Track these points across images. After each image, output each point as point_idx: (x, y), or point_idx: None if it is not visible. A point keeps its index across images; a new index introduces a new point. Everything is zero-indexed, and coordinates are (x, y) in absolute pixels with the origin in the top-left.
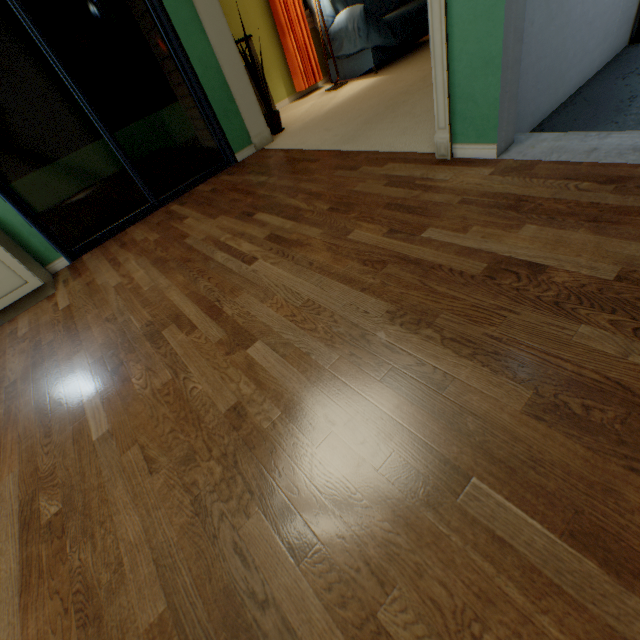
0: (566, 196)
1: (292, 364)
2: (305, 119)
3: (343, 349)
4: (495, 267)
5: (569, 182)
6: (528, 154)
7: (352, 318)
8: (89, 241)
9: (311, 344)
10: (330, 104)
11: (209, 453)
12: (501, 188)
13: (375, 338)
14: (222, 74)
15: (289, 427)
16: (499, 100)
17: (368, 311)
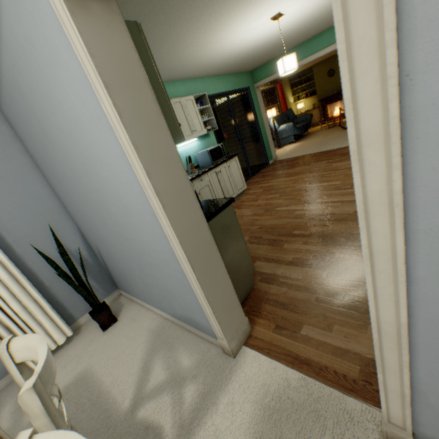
0: None
1: None
2: (281, 154)
3: None
4: None
5: None
6: None
7: None
8: None
9: None
10: (287, 150)
11: None
12: None
13: None
14: (267, 137)
15: None
16: None
17: None
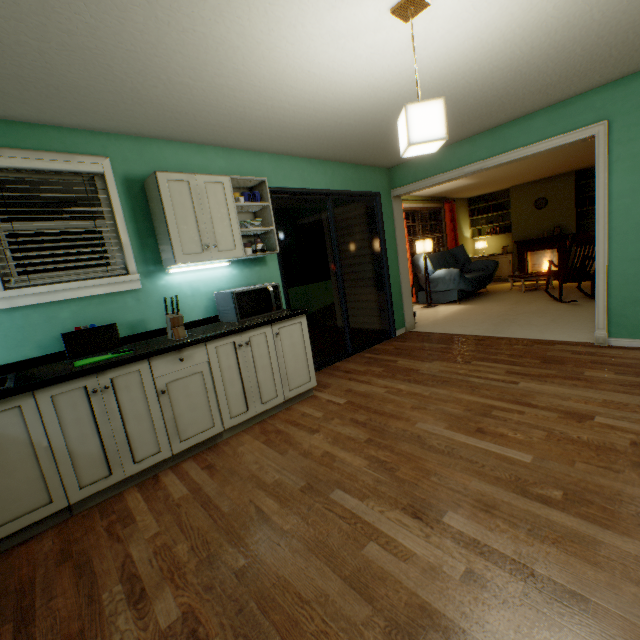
0: None
1: None
2: (427, 319)
3: None
4: None
5: None
6: None
7: None
8: None
9: None
10: (439, 314)
11: None
12: None
13: None
14: (400, 286)
15: None
16: None
17: None
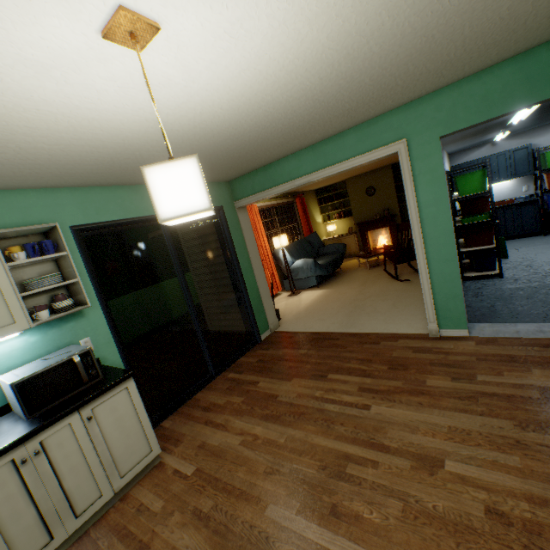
0: (533, 353)
1: (492, 469)
2: (291, 312)
3: (515, 452)
4: (544, 392)
5: (525, 347)
6: (484, 333)
7: (496, 432)
8: (165, 408)
9: (489, 453)
10: (302, 304)
11: (511, 549)
12: (492, 351)
13: (527, 441)
14: (258, 291)
15: (546, 511)
16: (464, 311)
17: (501, 426)
